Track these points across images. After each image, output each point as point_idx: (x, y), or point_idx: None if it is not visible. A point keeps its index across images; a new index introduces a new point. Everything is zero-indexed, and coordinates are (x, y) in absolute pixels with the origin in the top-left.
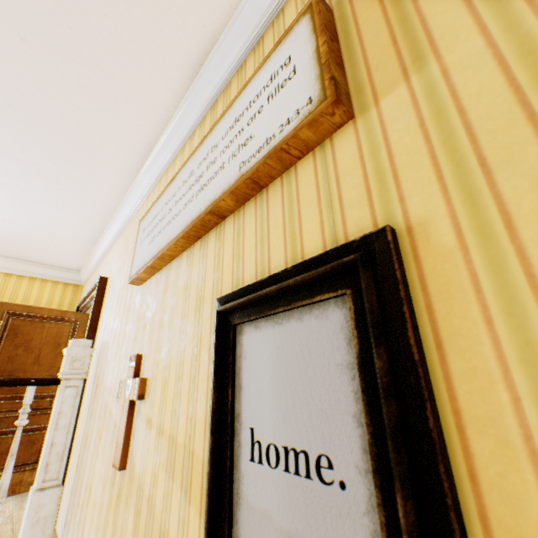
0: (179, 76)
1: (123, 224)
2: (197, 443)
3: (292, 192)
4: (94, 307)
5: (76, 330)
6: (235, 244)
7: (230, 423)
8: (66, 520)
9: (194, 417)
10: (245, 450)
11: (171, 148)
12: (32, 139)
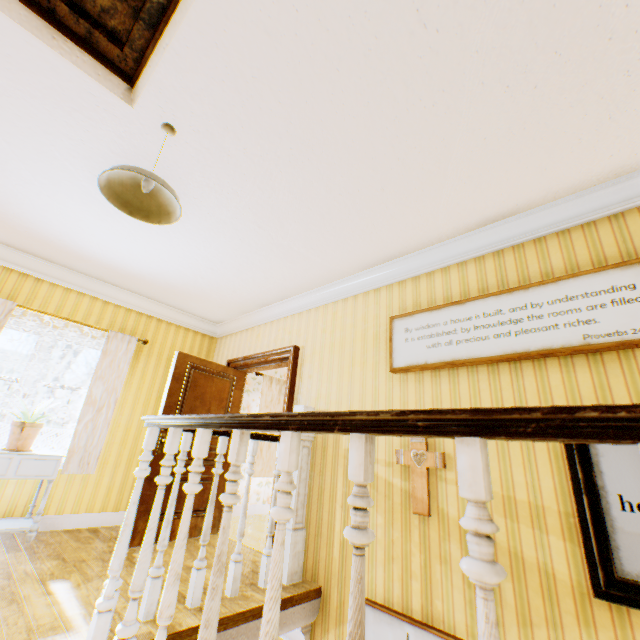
0: (470, 223)
1: (324, 301)
2: (546, 500)
3: (631, 366)
4: (292, 374)
5: (233, 387)
6: (565, 380)
7: (597, 490)
8: (305, 557)
9: (537, 485)
10: (613, 505)
11: (427, 263)
12: (310, 235)
